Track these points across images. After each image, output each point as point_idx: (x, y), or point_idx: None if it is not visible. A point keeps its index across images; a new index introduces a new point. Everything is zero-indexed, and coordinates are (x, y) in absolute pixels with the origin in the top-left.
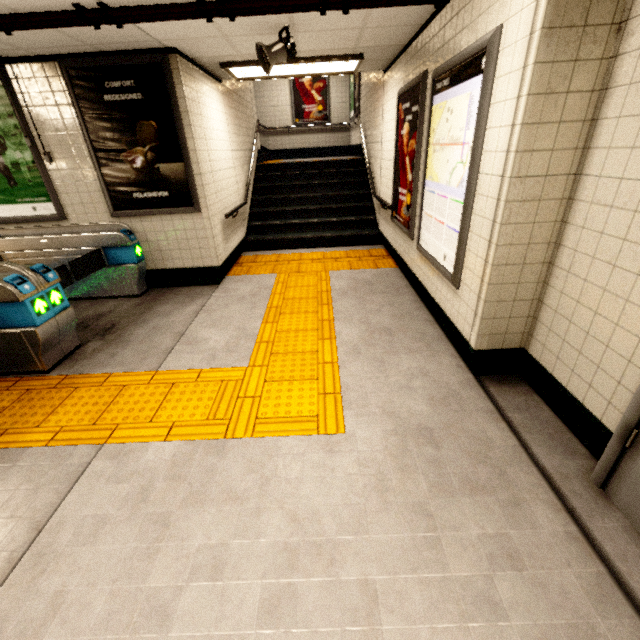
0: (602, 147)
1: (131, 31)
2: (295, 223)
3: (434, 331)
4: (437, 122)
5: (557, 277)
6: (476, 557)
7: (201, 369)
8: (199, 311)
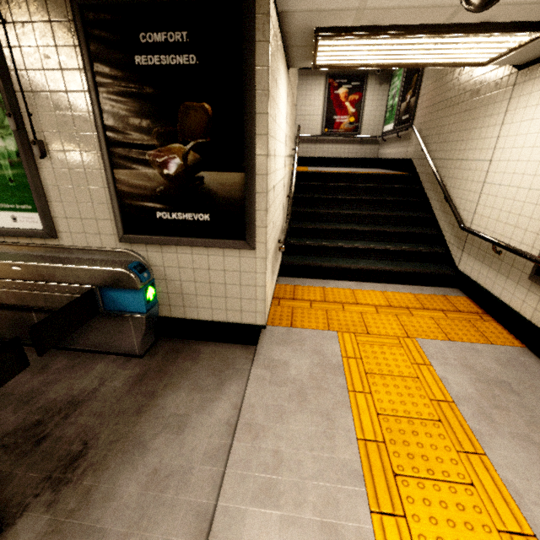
0: None
1: None
2: (342, 247)
3: None
4: None
5: None
6: None
7: None
8: (235, 425)
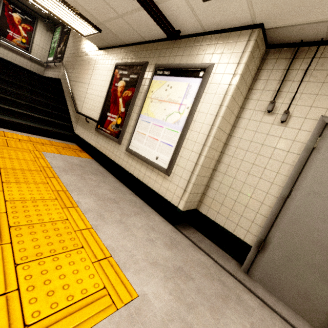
0: (242, 128)
1: None
2: None
3: (138, 200)
4: (156, 88)
5: (218, 176)
6: None
7: None
8: None
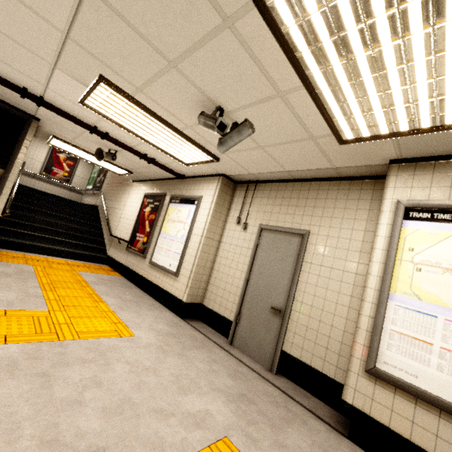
0: (226, 236)
1: (30, 104)
2: (43, 236)
3: (157, 303)
4: (171, 212)
5: (214, 273)
6: (205, 362)
7: (5, 310)
8: None
